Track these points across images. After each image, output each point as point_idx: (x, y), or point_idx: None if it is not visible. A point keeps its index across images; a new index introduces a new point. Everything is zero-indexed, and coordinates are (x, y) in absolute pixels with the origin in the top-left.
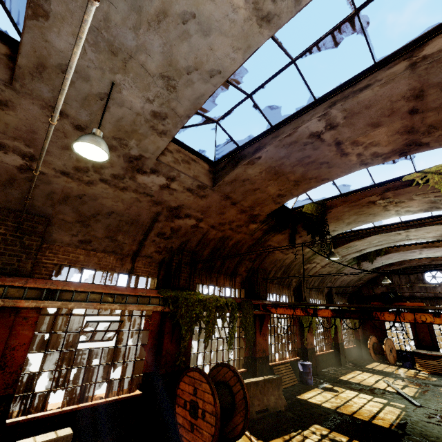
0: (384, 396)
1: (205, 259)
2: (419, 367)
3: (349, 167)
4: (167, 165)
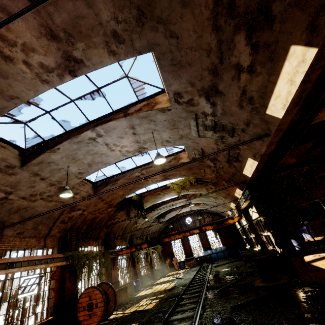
0: (171, 281)
1: (83, 231)
2: (187, 266)
3: (149, 184)
4: (76, 188)
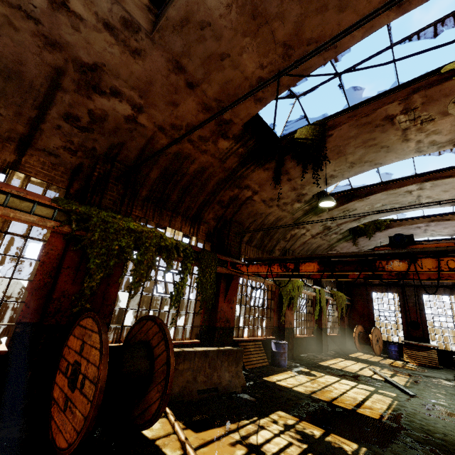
0: (370, 384)
1: (153, 185)
2: (407, 358)
3: None
4: None
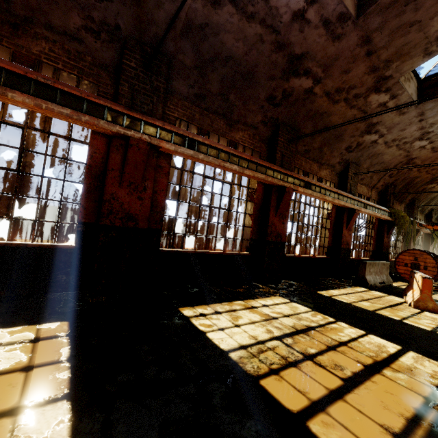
0: None
1: (397, 191)
2: None
3: None
4: None
